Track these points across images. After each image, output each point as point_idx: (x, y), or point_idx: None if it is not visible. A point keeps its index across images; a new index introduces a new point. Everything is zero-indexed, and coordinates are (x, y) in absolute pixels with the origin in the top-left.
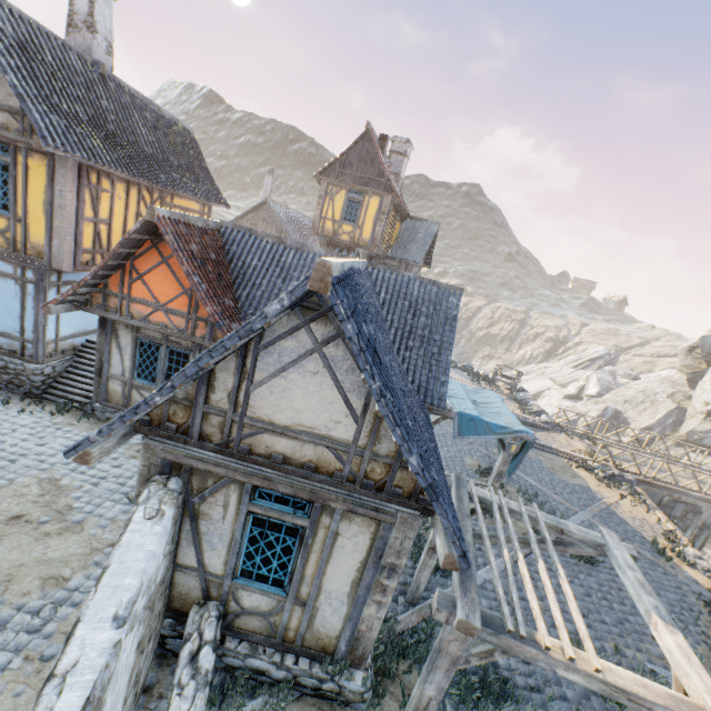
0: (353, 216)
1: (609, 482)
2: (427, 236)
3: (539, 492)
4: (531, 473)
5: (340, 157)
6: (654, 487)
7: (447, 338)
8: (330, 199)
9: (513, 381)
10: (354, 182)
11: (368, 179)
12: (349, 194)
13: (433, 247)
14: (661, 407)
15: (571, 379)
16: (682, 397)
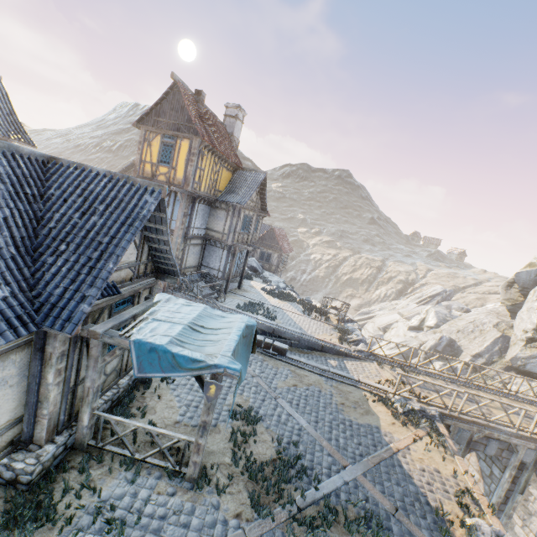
0: (168, 158)
1: (407, 419)
2: (254, 182)
3: (305, 438)
4: (310, 412)
5: (154, 106)
6: (462, 422)
7: (118, 240)
8: (148, 144)
9: (339, 312)
10: (168, 128)
11: (179, 125)
12: (164, 139)
13: (265, 194)
14: (488, 335)
15: (415, 313)
16: (506, 326)
